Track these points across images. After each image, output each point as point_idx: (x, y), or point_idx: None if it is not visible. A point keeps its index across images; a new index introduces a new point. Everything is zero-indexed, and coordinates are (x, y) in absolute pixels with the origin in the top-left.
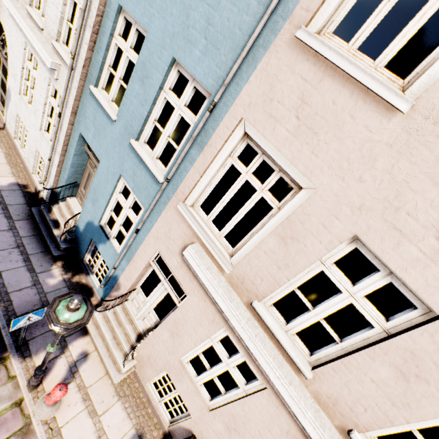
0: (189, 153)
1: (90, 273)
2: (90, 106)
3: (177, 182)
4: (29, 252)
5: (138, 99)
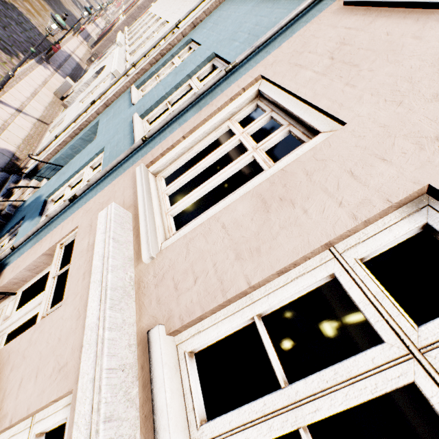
0: (184, 116)
1: None
2: (122, 100)
3: (153, 145)
4: None
5: (164, 86)
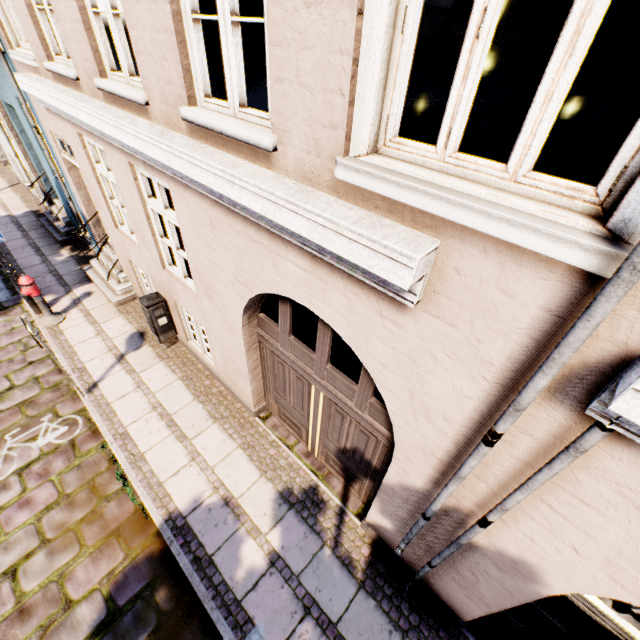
0: None
1: (92, 244)
2: None
3: (0, 35)
4: (40, 246)
5: None
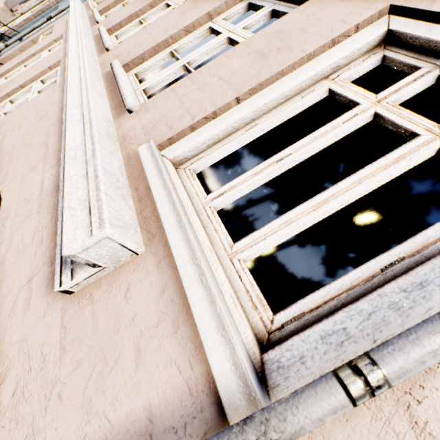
0: None
1: None
2: None
3: None
4: None
5: None
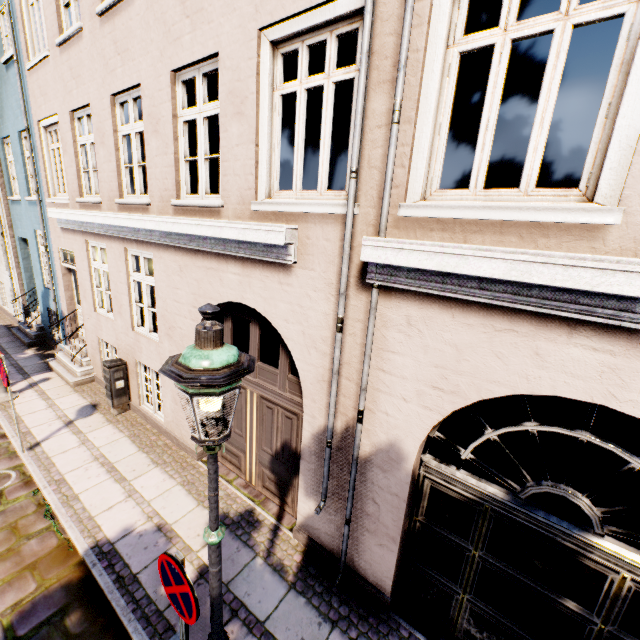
0: (38, 167)
1: (60, 343)
2: (14, 212)
3: (43, 190)
4: (6, 348)
5: (20, 173)
